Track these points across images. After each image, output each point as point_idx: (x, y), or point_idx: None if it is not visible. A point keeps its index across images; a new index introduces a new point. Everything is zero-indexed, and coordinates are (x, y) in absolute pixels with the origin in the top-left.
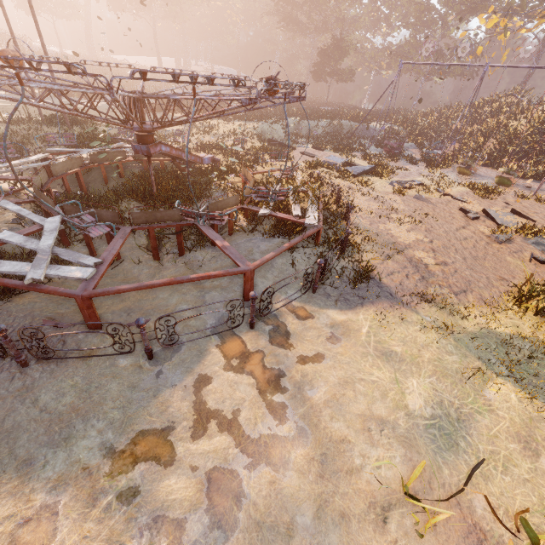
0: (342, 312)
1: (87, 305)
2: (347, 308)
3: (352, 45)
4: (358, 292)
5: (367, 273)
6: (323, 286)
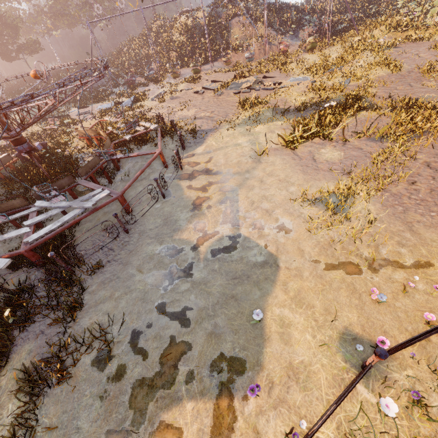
0: (201, 146)
1: (123, 199)
2: (201, 144)
3: (16, 19)
4: (199, 137)
5: (195, 129)
6: (185, 146)
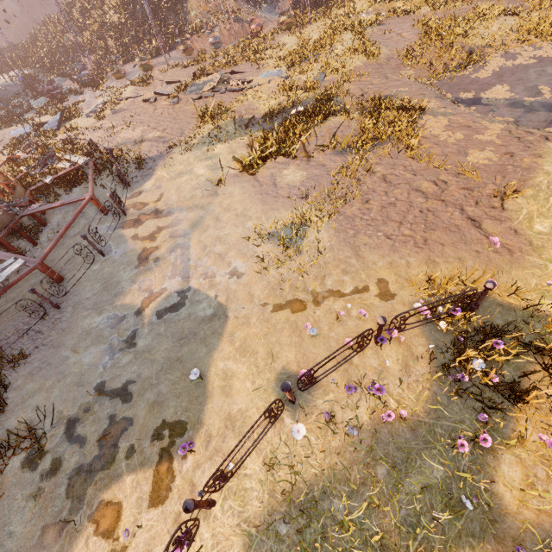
0: (151, 180)
1: (46, 267)
2: (151, 177)
3: None
4: (147, 168)
5: (140, 158)
6: (130, 182)
